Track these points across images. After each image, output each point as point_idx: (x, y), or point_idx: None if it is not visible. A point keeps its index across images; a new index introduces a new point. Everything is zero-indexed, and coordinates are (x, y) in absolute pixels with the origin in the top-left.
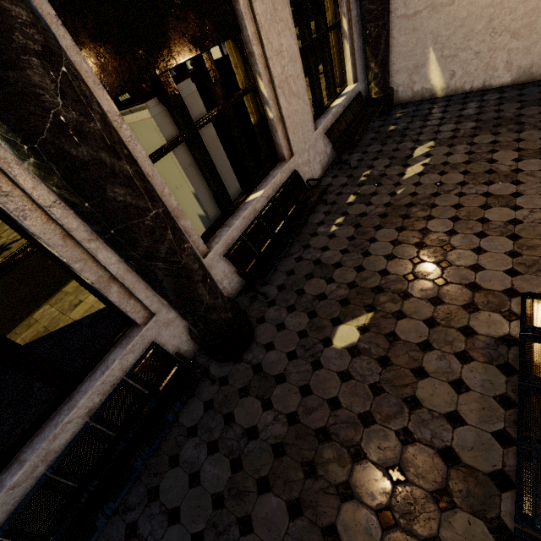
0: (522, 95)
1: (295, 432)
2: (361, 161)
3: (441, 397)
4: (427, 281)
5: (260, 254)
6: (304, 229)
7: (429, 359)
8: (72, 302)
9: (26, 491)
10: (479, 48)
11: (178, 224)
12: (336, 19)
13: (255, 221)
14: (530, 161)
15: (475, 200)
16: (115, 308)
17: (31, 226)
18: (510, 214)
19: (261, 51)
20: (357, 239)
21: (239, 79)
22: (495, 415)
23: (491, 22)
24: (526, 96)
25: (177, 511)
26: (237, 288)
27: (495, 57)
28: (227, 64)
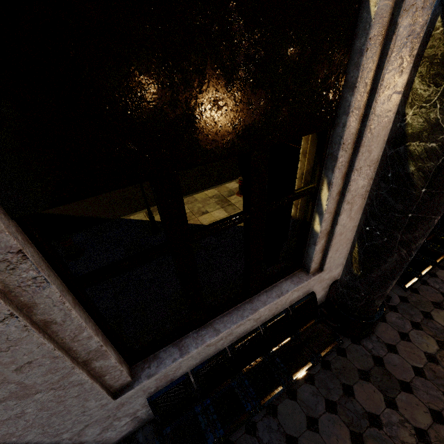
0: None
1: None
2: None
3: None
4: None
5: None
6: None
7: None
8: (200, 208)
9: (208, 351)
10: None
11: None
12: None
13: None
14: None
15: None
16: (304, 252)
17: (336, 177)
18: None
19: None
20: None
21: None
22: None
23: None
24: None
25: (295, 442)
26: None
27: None
28: None
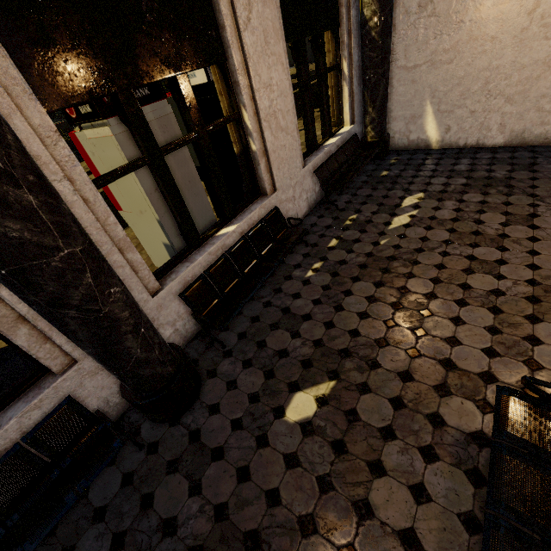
0: (514, 158)
1: (220, 532)
2: (349, 204)
3: (397, 506)
4: (399, 350)
5: (224, 295)
6: (279, 270)
7: (390, 451)
8: None
9: None
10: (475, 107)
11: (108, 263)
12: (336, 61)
13: (222, 258)
14: (517, 228)
15: (459, 262)
16: (25, 352)
17: None
18: (494, 283)
19: (248, 81)
20: (332, 289)
21: (224, 107)
22: (458, 541)
23: (487, 84)
24: (517, 160)
25: None
26: (194, 330)
27: (490, 118)
28: (213, 90)
